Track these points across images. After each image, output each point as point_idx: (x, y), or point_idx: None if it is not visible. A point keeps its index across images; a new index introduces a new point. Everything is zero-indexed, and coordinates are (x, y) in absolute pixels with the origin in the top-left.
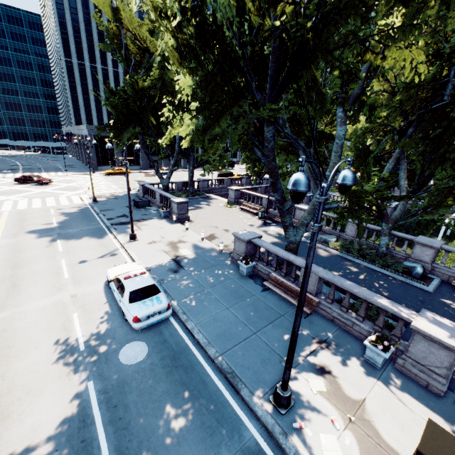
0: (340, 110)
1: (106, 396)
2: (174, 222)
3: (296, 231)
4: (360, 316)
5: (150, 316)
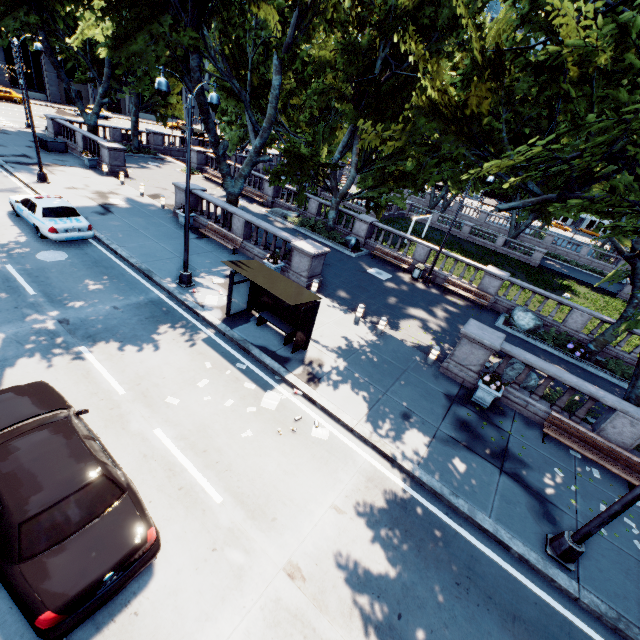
0: (275, 57)
1: (27, 272)
2: (105, 175)
3: (235, 182)
4: (272, 250)
5: (69, 231)
